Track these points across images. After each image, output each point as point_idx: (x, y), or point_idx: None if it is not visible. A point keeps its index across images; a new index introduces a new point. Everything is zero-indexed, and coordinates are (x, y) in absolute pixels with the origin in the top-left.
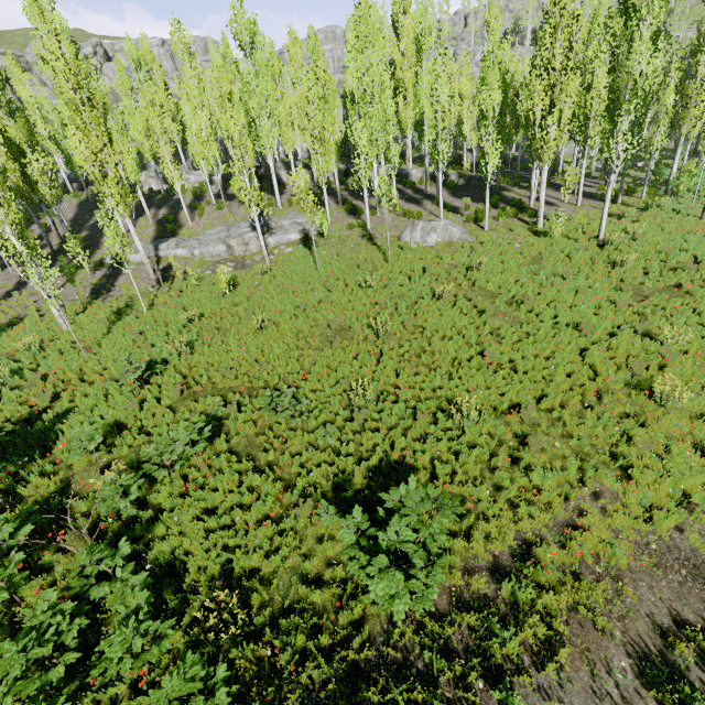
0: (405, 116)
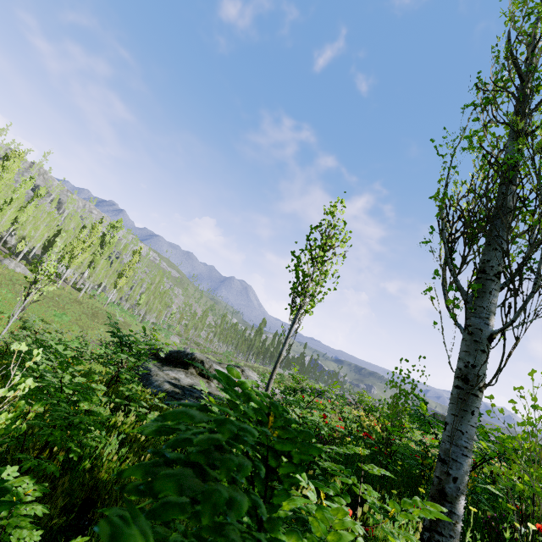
0: None
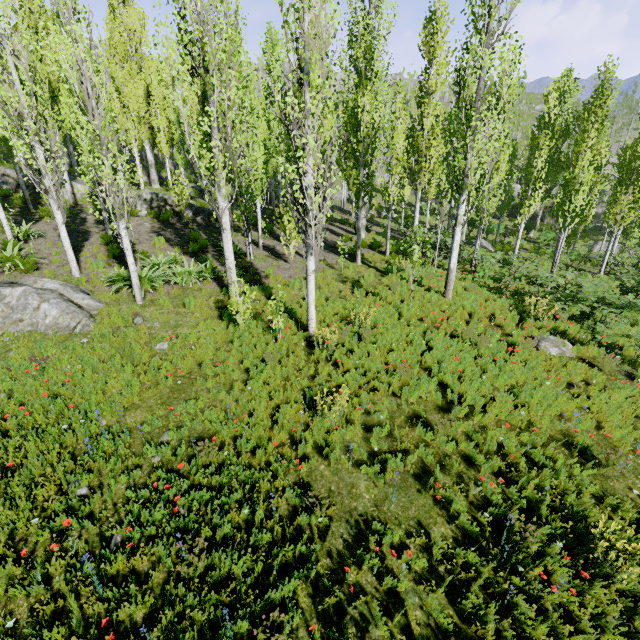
0: (123, 123)
